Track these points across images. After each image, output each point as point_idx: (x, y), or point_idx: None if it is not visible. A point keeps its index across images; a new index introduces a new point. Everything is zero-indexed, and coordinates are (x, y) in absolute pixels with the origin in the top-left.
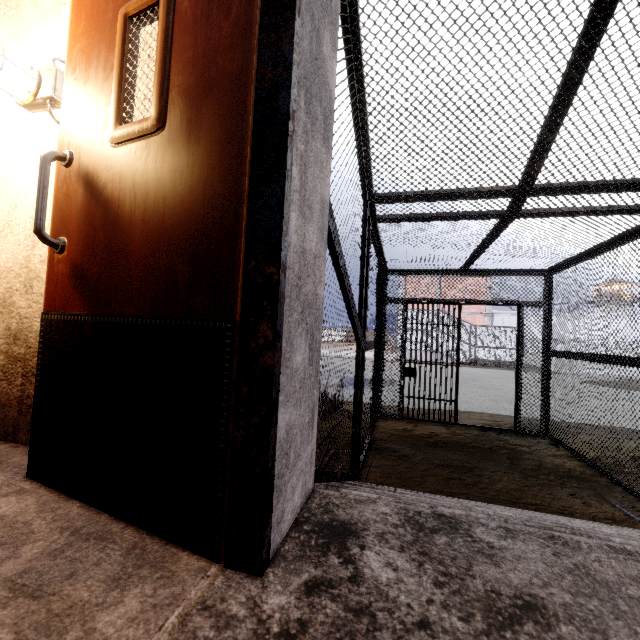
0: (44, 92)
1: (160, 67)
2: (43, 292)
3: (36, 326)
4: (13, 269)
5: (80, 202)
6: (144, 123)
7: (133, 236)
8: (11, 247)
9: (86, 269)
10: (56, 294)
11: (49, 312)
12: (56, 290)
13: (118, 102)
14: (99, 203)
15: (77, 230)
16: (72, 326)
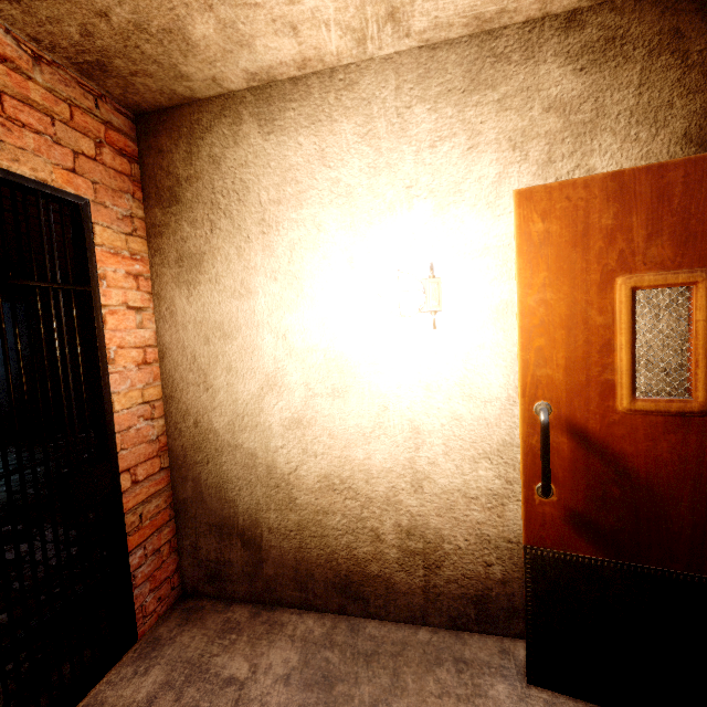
0: (431, 306)
1: (706, 357)
2: (437, 492)
3: (433, 523)
4: (393, 469)
5: (572, 455)
6: (686, 406)
7: (672, 503)
8: (387, 448)
9: (594, 519)
10: (544, 533)
11: (537, 548)
12: (543, 529)
13: (633, 374)
14: (607, 462)
15: (571, 480)
16: (581, 567)
